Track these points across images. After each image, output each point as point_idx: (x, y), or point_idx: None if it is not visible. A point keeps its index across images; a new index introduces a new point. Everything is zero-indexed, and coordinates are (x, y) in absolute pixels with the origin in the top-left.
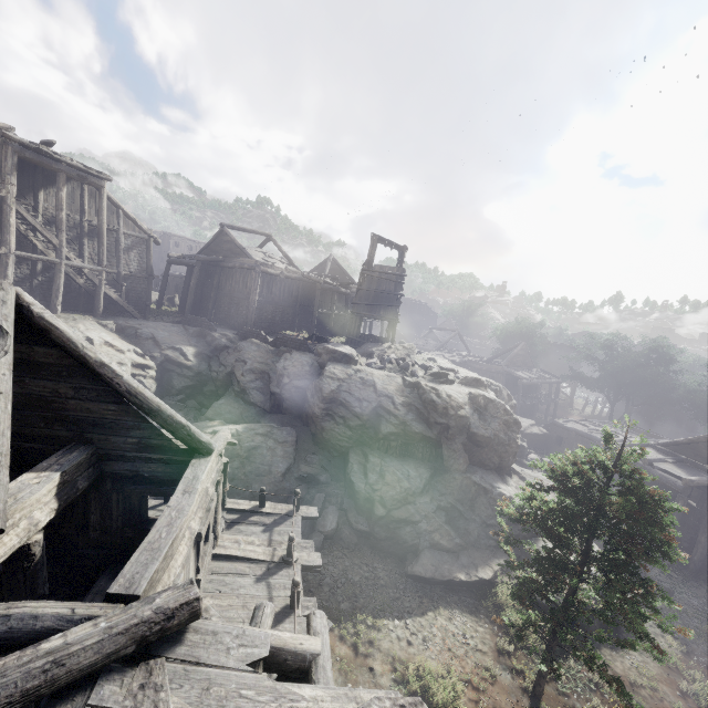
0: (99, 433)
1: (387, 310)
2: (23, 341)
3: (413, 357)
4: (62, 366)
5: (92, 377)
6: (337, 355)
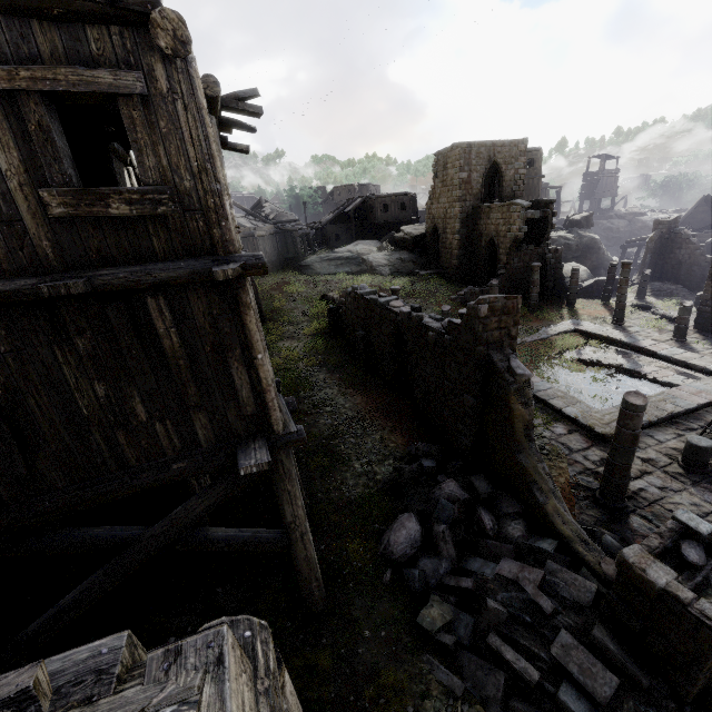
0: (708, 224)
1: (611, 193)
2: (703, 206)
3: (643, 210)
4: (707, 210)
5: (710, 212)
6: (637, 214)
